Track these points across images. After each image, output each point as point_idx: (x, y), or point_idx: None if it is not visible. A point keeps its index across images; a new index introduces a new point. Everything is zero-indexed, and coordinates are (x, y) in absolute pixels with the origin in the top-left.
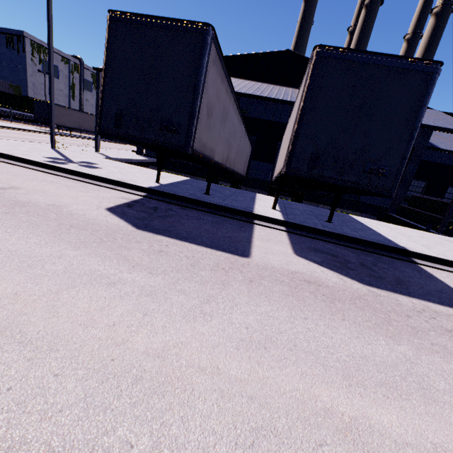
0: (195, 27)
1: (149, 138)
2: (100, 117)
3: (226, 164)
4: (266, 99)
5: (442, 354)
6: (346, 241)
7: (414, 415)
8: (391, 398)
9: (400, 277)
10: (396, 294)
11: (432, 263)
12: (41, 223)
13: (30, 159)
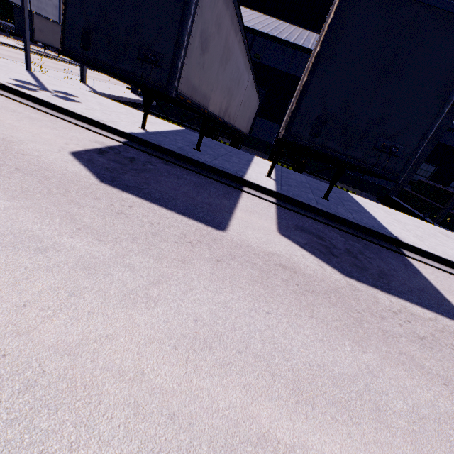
0: None
1: (124, 68)
2: (62, 30)
3: (224, 117)
4: (283, 42)
5: (408, 366)
6: (338, 222)
7: (361, 444)
8: (340, 421)
9: (385, 269)
10: (376, 290)
11: (421, 257)
12: None
13: None
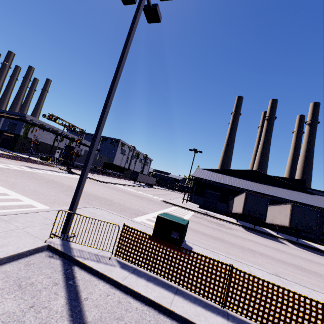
0: (266, 197)
1: (256, 216)
2: (243, 210)
3: None
4: (257, 192)
5: None
6: (306, 246)
7: None
8: None
9: None
10: (323, 257)
11: None
12: (248, 234)
13: (203, 212)
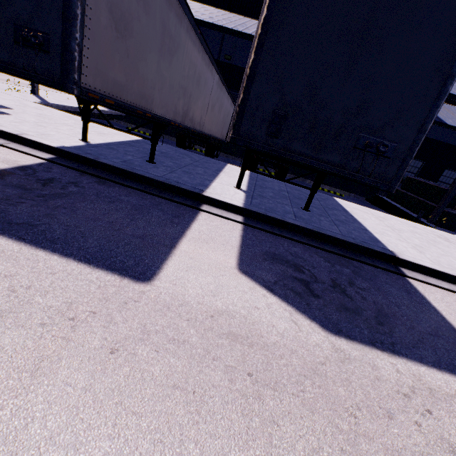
0: None
1: None
2: None
3: (183, 122)
4: (250, 37)
5: None
6: (321, 239)
7: None
8: None
9: (384, 306)
10: (375, 352)
11: (425, 276)
12: None
13: None
